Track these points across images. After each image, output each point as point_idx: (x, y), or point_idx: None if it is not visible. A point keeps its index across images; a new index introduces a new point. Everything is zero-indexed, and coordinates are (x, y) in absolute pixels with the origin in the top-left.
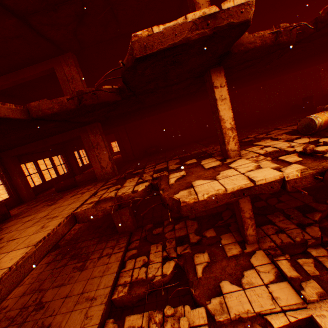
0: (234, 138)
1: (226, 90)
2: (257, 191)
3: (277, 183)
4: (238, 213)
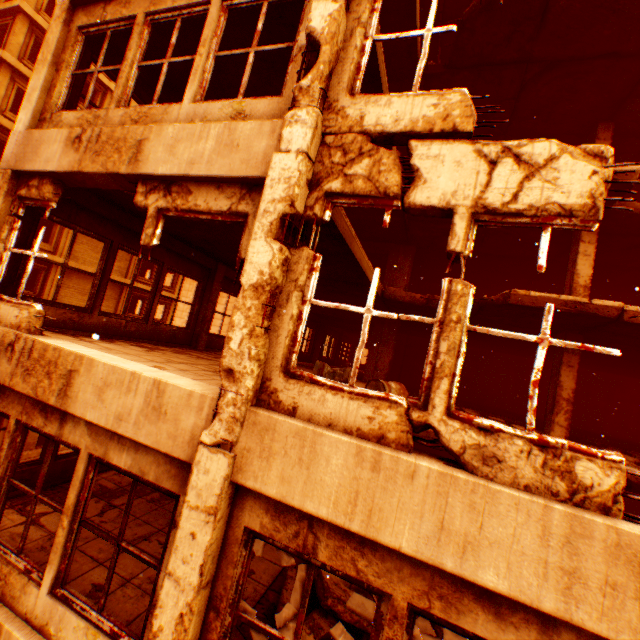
0: (583, 297)
1: (593, 248)
2: (589, 310)
3: (613, 310)
4: (552, 391)
